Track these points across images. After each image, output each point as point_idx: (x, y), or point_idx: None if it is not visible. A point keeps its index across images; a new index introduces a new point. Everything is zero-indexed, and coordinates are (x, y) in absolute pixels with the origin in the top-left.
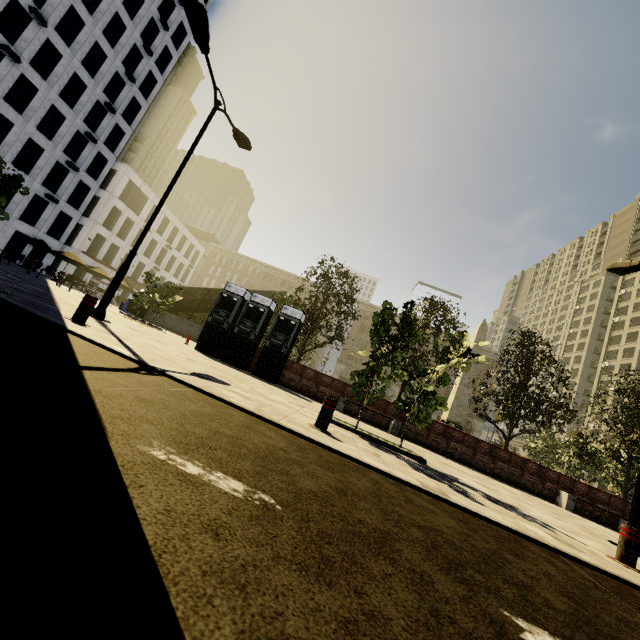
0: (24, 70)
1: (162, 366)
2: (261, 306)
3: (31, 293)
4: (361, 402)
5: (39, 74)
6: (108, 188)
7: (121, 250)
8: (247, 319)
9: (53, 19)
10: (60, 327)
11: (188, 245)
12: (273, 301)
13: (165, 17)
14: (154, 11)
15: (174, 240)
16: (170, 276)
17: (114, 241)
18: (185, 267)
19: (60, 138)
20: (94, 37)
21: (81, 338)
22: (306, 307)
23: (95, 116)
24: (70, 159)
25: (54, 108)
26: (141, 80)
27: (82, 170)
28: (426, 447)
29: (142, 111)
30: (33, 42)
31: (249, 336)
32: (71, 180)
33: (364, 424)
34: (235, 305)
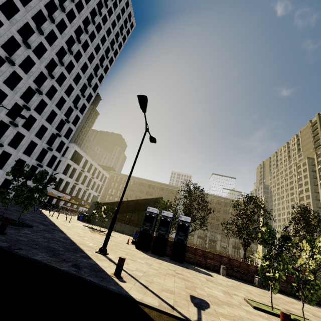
0: (31, 113)
1: (190, 313)
2: (168, 218)
3: (71, 248)
4: (232, 266)
5: (37, 113)
6: (65, 155)
7: (70, 183)
8: (161, 226)
9: (45, 91)
10: (131, 299)
11: (101, 175)
12: (173, 213)
13: (89, 82)
14: (85, 80)
15: (95, 174)
16: (93, 192)
17: (67, 180)
18: (100, 186)
19: (45, 138)
20: (61, 94)
21: (146, 306)
22: (184, 210)
23: (60, 125)
24: (49, 146)
25: (43, 125)
26: (80, 107)
27: (54, 150)
28: (279, 291)
29: (80, 119)
30: (36, 101)
31: (165, 236)
32: (49, 155)
33: (245, 285)
34: (154, 219)
